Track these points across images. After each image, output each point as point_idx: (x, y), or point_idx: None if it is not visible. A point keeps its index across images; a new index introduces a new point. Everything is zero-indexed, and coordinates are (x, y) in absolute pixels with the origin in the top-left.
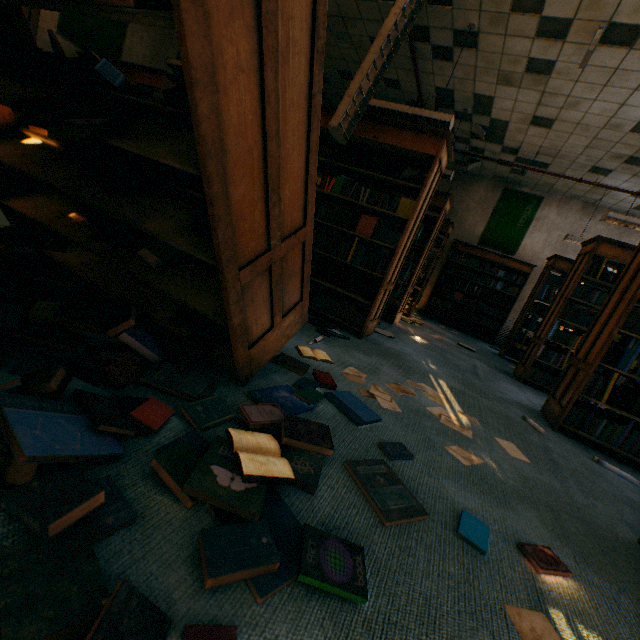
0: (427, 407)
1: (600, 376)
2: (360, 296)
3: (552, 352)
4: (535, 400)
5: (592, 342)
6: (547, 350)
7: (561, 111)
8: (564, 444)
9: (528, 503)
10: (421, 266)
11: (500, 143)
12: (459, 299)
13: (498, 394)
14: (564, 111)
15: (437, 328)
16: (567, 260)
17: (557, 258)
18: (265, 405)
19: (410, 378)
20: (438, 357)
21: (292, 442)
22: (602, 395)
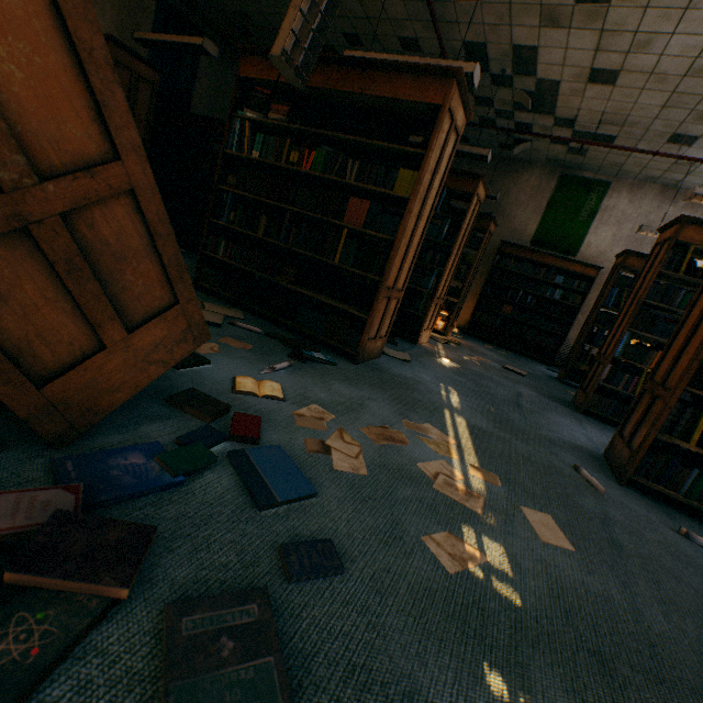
0: (419, 462)
1: (687, 406)
2: (357, 308)
3: (622, 373)
4: (598, 438)
5: (675, 358)
6: (615, 371)
7: (627, 57)
8: (635, 507)
9: (556, 650)
10: (451, 271)
11: (551, 113)
12: (509, 313)
13: (544, 433)
14: (631, 56)
15: (480, 348)
16: (641, 256)
17: (628, 254)
18: (46, 490)
19: (410, 416)
20: (468, 384)
21: (28, 579)
22: (691, 434)
